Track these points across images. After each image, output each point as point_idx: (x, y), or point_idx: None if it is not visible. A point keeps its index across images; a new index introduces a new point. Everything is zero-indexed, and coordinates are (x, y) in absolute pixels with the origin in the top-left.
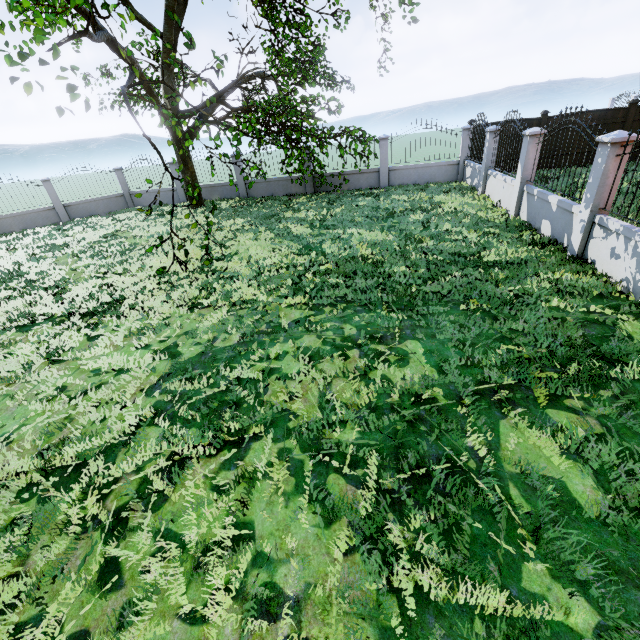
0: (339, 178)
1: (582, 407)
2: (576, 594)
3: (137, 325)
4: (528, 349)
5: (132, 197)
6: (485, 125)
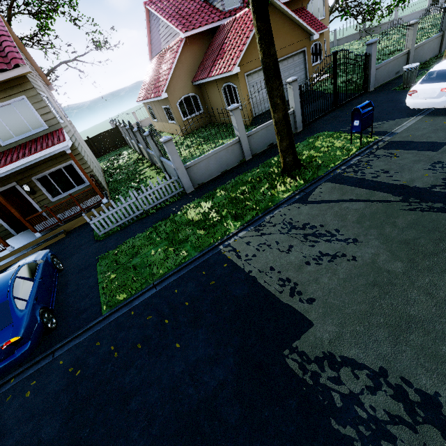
0: (377, 28)
1: None
2: None
3: None
4: None
5: None
6: None
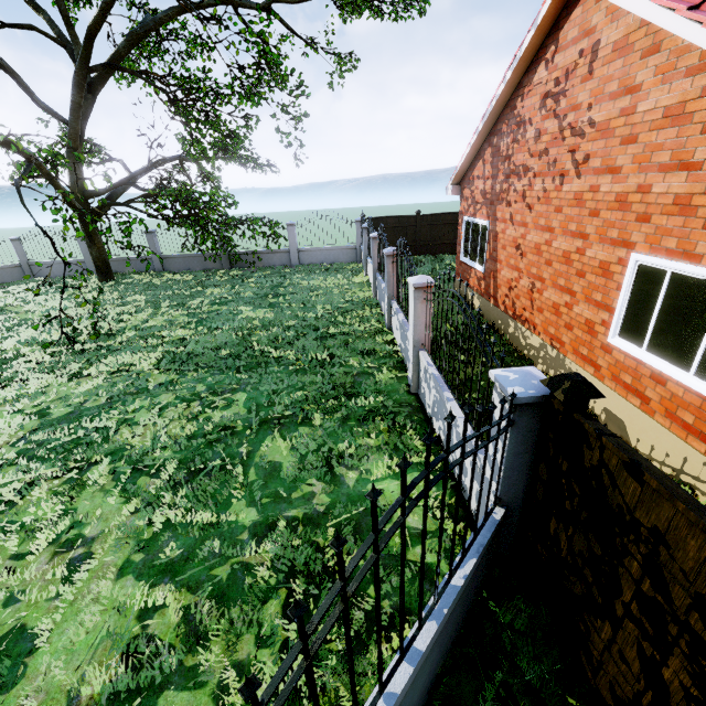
0: (253, 256)
1: (320, 424)
2: (254, 510)
3: (13, 394)
4: (312, 392)
5: (32, 268)
6: (364, 221)
